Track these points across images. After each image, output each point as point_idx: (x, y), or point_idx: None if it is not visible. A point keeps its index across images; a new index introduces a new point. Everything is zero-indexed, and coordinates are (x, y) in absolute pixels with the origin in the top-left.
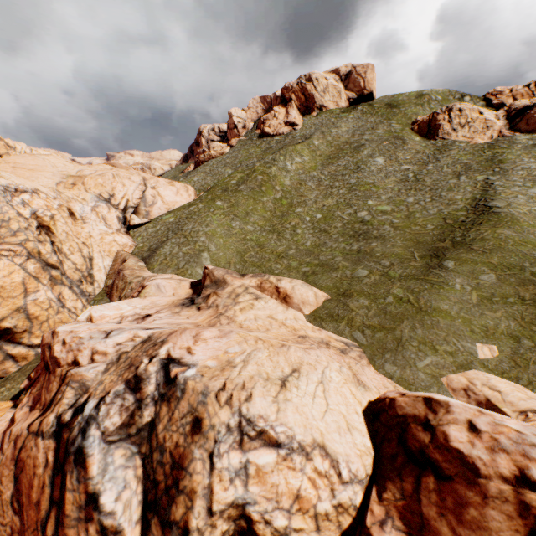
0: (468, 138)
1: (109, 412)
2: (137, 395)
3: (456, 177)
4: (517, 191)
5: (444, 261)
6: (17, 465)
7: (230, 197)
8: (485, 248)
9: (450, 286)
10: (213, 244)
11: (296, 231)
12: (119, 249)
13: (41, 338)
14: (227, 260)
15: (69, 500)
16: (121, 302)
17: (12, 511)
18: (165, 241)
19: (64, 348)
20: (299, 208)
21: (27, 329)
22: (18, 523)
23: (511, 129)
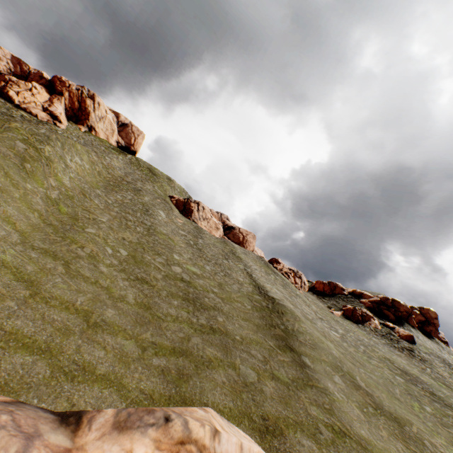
0: (208, 229)
1: None
2: None
3: (226, 259)
4: (272, 287)
5: (301, 357)
6: None
7: None
8: (309, 342)
9: (334, 394)
10: None
11: (99, 267)
12: None
13: None
14: None
15: None
16: None
17: None
18: None
19: None
20: (91, 228)
21: None
22: None
23: (225, 235)
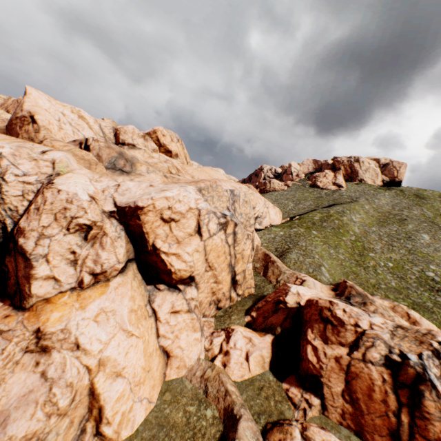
0: None
1: (429, 364)
2: (439, 361)
3: None
4: None
5: None
6: (346, 374)
7: (320, 230)
8: None
9: None
10: (325, 262)
11: (376, 271)
12: (257, 243)
13: (241, 291)
14: (338, 277)
15: (431, 405)
16: (303, 287)
17: (343, 400)
18: (288, 249)
19: (344, 314)
20: (371, 254)
21: (240, 283)
22: (348, 408)
23: None
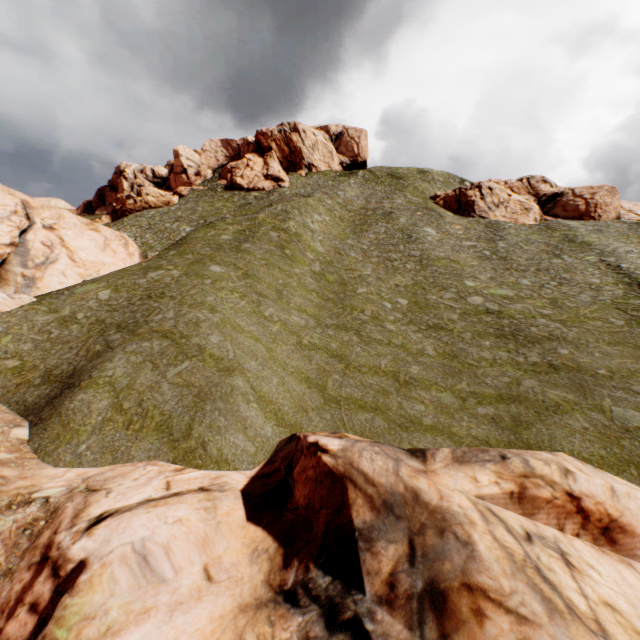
0: (510, 219)
1: None
2: None
3: (557, 257)
4: None
5: None
6: None
7: (234, 260)
8: None
9: None
10: (247, 357)
11: (385, 327)
12: None
13: None
14: (296, 399)
15: None
16: None
17: None
18: (102, 353)
19: None
20: (361, 288)
21: None
22: None
23: (546, 214)
